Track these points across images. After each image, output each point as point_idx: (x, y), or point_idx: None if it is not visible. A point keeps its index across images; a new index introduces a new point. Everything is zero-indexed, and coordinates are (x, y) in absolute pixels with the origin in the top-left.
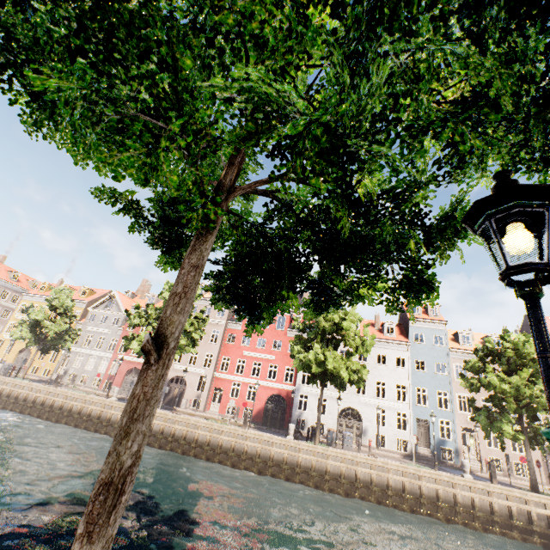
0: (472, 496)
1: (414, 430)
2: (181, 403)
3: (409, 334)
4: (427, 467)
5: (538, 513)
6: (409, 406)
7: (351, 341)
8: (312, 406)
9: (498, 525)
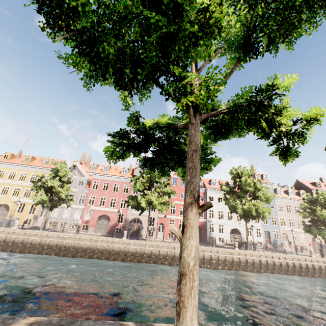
0: (320, 264)
1: (264, 236)
2: (142, 234)
3: None
4: (296, 254)
5: None
6: (261, 225)
7: (262, 197)
8: (216, 229)
9: None
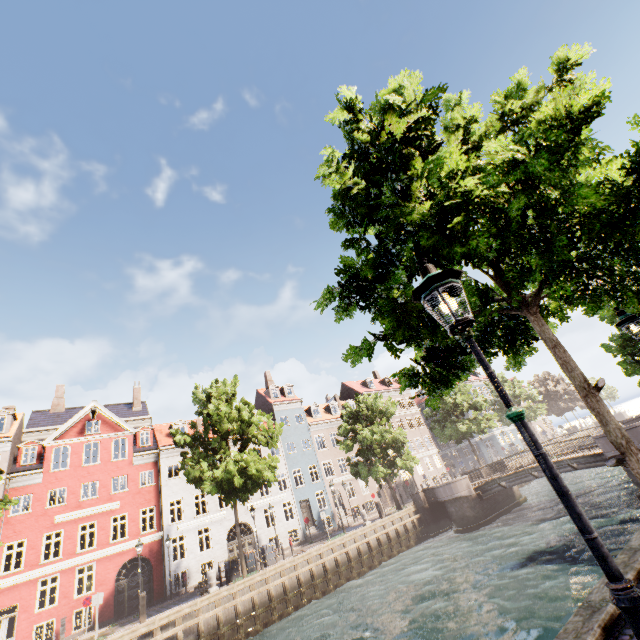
0: (378, 536)
1: (300, 514)
2: None
3: (276, 419)
4: (342, 533)
5: (408, 523)
6: (292, 491)
7: (260, 437)
8: (192, 546)
9: (395, 548)
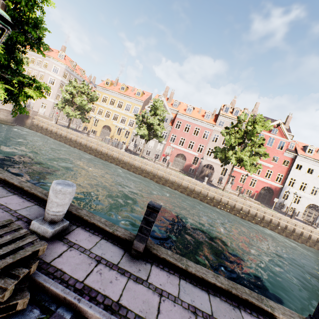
0: None
1: None
2: (212, 180)
3: None
4: None
5: None
6: None
7: None
8: (291, 199)
9: None
